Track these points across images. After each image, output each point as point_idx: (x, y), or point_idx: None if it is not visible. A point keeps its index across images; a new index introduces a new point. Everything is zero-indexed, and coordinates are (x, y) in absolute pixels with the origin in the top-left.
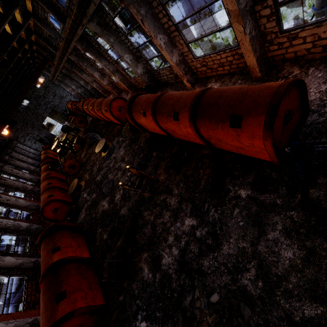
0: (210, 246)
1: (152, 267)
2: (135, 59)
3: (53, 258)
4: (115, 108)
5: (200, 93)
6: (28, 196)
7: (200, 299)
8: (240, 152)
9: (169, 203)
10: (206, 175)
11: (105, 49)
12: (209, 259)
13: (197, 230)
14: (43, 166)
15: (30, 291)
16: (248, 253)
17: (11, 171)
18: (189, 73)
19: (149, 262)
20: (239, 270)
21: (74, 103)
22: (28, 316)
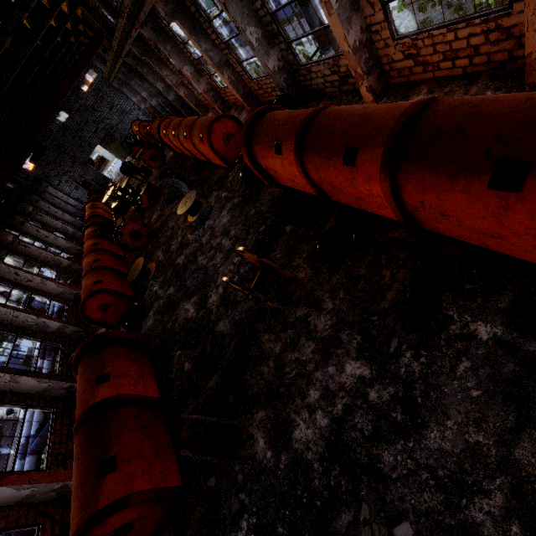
0: (399, 424)
1: (273, 440)
2: (266, 39)
3: (98, 394)
4: (219, 136)
5: (416, 107)
6: (63, 277)
7: (371, 525)
8: (486, 244)
9: (314, 326)
10: (398, 282)
11: (209, 17)
12: (394, 450)
13: (371, 387)
14: (88, 229)
15: (59, 436)
16: (489, 457)
17: (36, 232)
18: (375, 72)
19: (269, 429)
20: (464, 488)
21: (144, 125)
22: (53, 479)
